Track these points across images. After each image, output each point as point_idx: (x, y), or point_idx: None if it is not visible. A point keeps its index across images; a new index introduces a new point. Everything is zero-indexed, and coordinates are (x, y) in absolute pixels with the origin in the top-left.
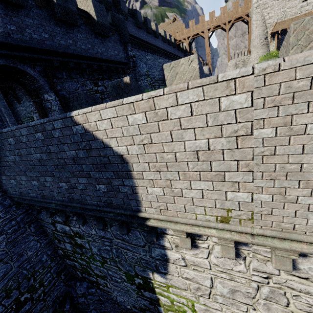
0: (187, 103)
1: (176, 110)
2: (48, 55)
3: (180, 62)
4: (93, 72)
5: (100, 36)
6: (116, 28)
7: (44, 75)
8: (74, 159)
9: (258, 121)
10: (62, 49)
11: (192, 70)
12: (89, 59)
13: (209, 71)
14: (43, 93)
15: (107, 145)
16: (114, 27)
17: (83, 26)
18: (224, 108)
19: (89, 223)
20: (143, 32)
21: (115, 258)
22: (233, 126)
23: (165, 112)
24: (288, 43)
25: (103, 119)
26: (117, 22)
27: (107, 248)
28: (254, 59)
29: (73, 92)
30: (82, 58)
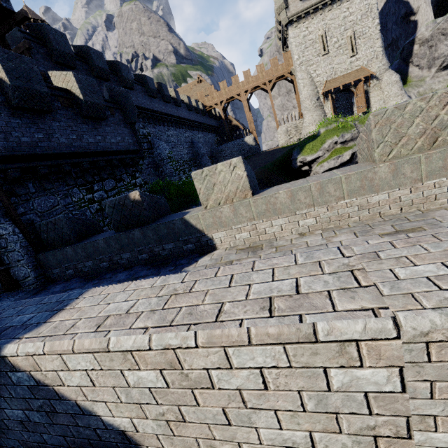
0: (251, 367)
1: (229, 375)
2: None
3: (217, 168)
4: (84, 172)
5: (92, 120)
6: (117, 104)
7: None
8: (22, 422)
9: (422, 418)
10: (24, 150)
11: (238, 178)
12: (75, 156)
13: (255, 142)
14: None
15: (89, 412)
16: (113, 104)
17: (61, 110)
18: (339, 387)
19: None
20: (159, 101)
21: None
22: (364, 418)
23: (205, 376)
24: (370, 139)
25: (72, 369)
26: (117, 97)
27: None
28: (308, 124)
29: (49, 211)
30: (62, 157)
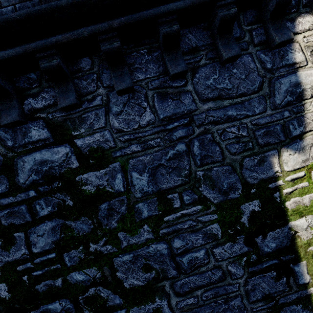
0: None
1: None
2: None
3: None
4: None
5: None
6: None
7: None
8: None
9: None
10: None
11: None
12: None
13: None
14: None
15: None
16: None
17: None
18: None
19: (138, 93)
20: None
21: (195, 172)
22: None
23: None
24: None
25: None
26: None
27: (179, 148)
28: None
29: None
30: None
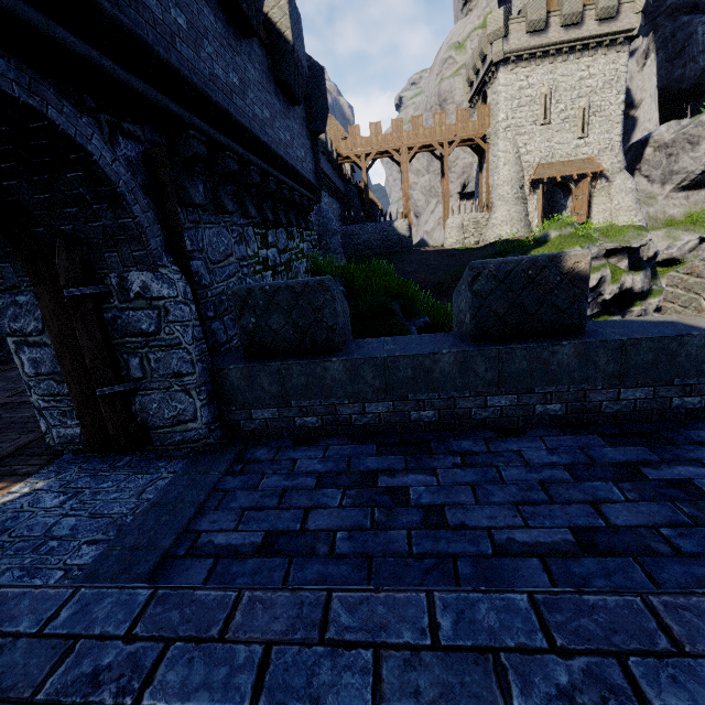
0: None
1: None
2: (177, 99)
3: None
4: (263, 198)
5: (282, 96)
6: None
7: (144, 183)
8: None
9: None
10: (217, 96)
11: None
12: (264, 157)
13: (410, 231)
14: (124, 264)
15: None
16: None
17: (256, 46)
18: None
19: None
20: None
21: None
22: None
23: None
24: None
25: None
26: None
27: None
28: (501, 221)
29: (221, 265)
30: (252, 148)
